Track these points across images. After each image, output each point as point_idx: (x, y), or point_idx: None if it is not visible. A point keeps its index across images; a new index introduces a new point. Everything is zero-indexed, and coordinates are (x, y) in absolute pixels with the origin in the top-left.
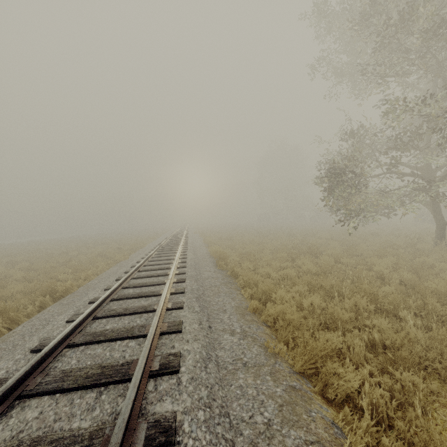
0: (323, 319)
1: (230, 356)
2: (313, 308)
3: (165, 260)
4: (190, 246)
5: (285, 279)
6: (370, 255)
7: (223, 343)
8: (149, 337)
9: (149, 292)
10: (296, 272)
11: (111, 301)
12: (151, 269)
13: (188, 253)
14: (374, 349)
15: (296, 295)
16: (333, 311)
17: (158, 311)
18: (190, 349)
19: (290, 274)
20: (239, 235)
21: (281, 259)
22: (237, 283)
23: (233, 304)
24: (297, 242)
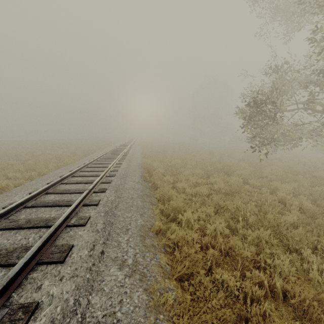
0: (223, 247)
1: (103, 307)
2: (215, 234)
3: (102, 167)
4: (128, 156)
5: (197, 195)
6: (273, 179)
7: (106, 281)
8: (5, 278)
9: (64, 202)
10: (208, 189)
11: (25, 208)
12: (83, 176)
13: (124, 162)
14: (273, 293)
15: (202, 215)
16: (235, 244)
17: (48, 233)
18: (55, 295)
19: (202, 191)
20: (171, 149)
21: (198, 175)
22: (154, 196)
23: (139, 223)
24: (214, 160)
